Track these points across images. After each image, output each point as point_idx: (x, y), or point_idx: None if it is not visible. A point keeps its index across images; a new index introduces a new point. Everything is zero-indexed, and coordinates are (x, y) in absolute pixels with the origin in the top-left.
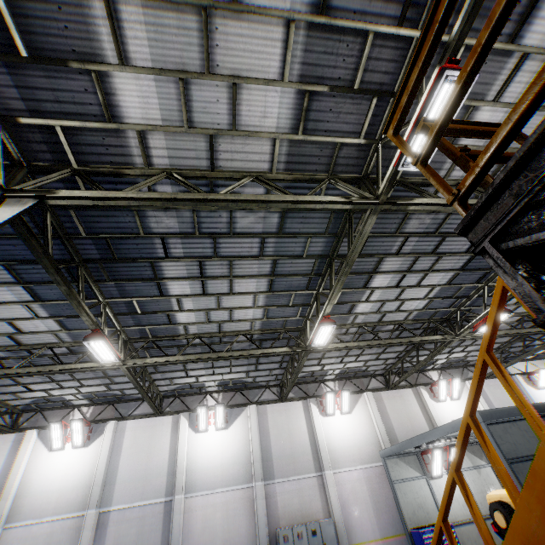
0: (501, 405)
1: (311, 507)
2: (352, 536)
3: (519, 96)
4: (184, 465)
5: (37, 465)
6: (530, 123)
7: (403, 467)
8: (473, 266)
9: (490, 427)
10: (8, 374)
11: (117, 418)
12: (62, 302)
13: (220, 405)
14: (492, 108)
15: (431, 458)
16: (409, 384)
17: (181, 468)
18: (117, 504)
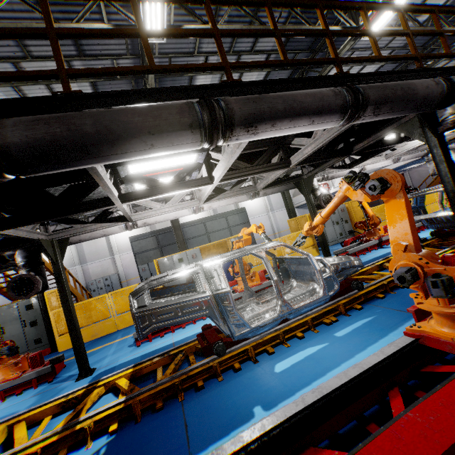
0: (221, 210)
1: (108, 271)
2: (128, 277)
3: None
4: None
5: None
6: None
7: None
8: None
9: (133, 243)
10: None
11: None
12: None
13: None
14: None
15: None
16: None
17: None
18: None
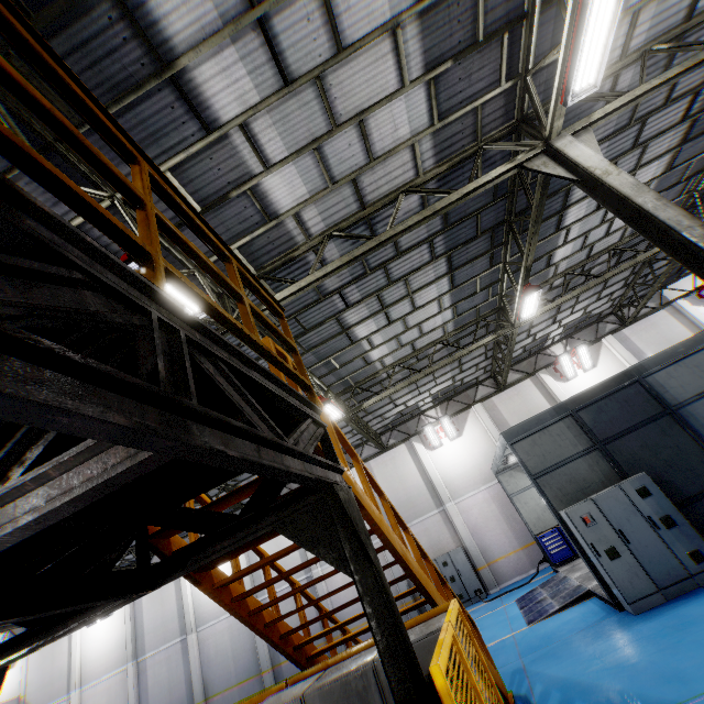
0: (658, 350)
1: (441, 542)
2: (489, 555)
3: (290, 145)
4: None
5: None
6: (339, 147)
7: (519, 477)
8: (464, 260)
9: (516, 446)
10: None
11: None
12: None
13: None
14: (274, 172)
15: None
16: (526, 374)
17: None
18: None
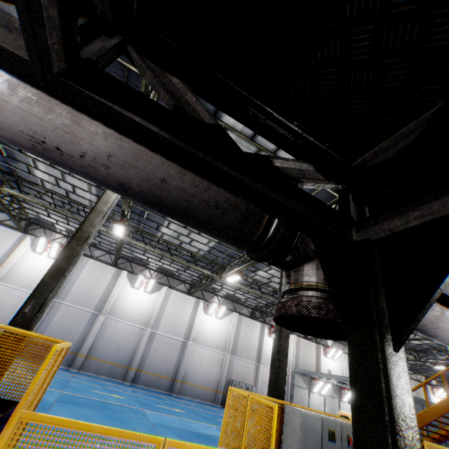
0: None
1: (248, 377)
2: None
3: None
4: (196, 328)
5: (124, 291)
6: None
7: (301, 380)
8: None
9: None
10: (174, 260)
11: (168, 286)
12: (227, 248)
13: (225, 307)
14: None
15: (317, 383)
16: (315, 341)
17: (195, 329)
18: (160, 331)
